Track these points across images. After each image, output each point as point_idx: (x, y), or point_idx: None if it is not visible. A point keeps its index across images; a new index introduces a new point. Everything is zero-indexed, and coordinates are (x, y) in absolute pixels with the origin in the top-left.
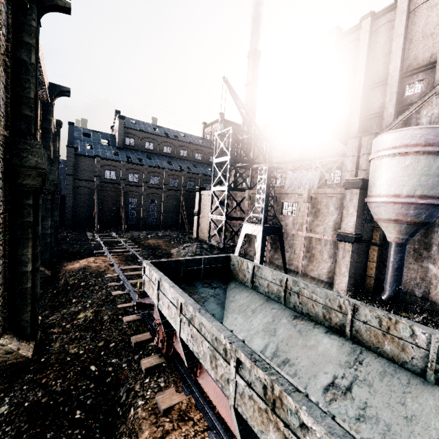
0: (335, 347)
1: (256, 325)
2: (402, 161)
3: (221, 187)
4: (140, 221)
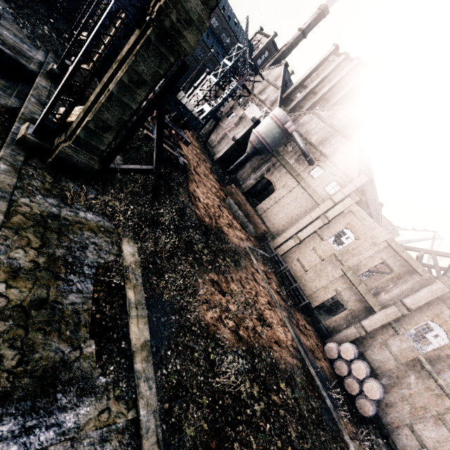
0: None
1: None
2: (269, 121)
3: (214, 78)
4: None
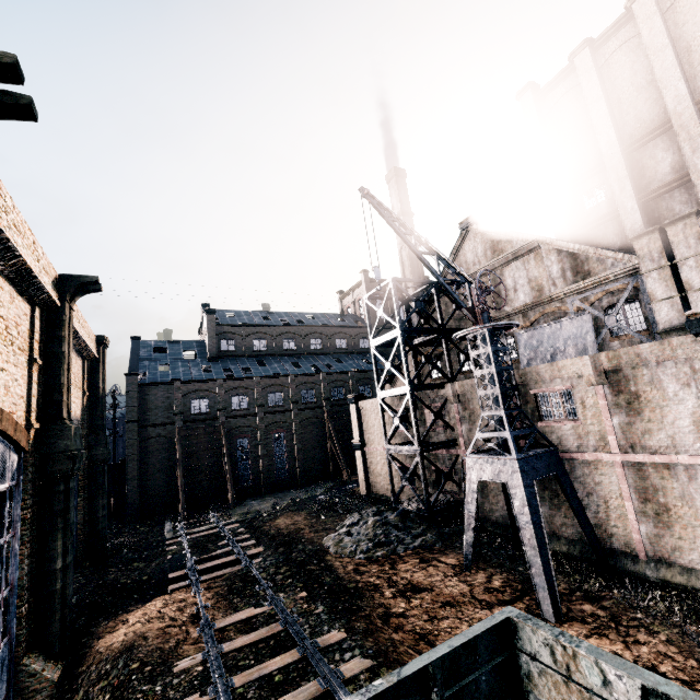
0: None
1: None
2: None
3: (396, 389)
4: (260, 477)
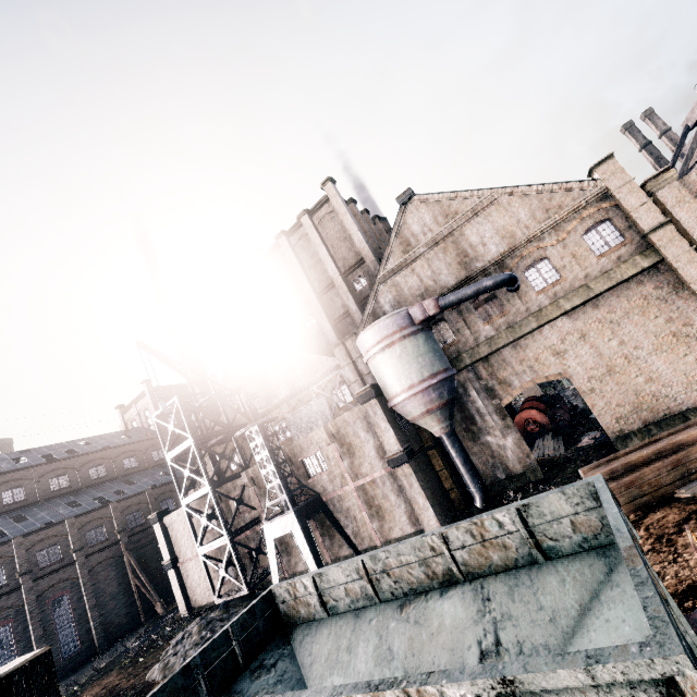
0: (459, 605)
1: (364, 666)
2: (393, 352)
3: (198, 492)
4: None
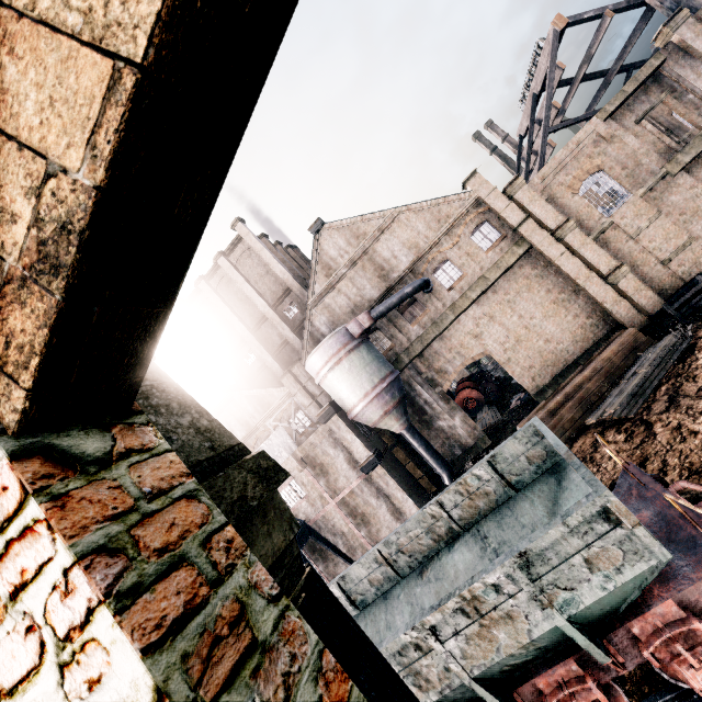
0: (465, 551)
1: None
2: (342, 368)
3: None
4: None
